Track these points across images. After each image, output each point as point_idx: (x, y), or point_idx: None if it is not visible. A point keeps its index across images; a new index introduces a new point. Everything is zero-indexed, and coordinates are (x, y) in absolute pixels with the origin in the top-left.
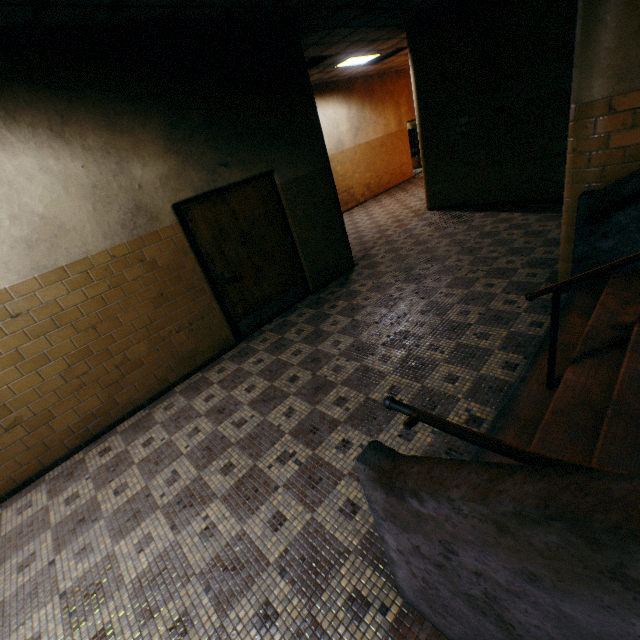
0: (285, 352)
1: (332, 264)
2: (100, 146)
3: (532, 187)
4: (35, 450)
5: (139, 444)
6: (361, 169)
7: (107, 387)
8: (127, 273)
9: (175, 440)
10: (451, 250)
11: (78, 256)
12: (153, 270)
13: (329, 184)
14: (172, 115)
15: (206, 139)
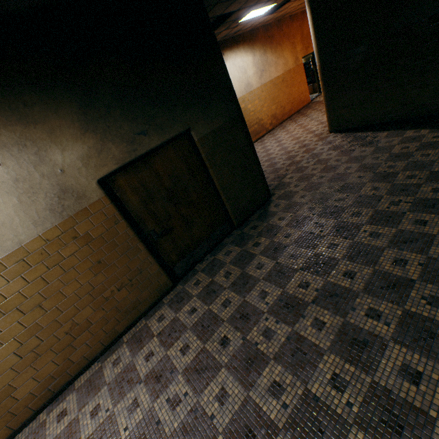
0: (215, 301)
1: (251, 199)
2: (14, 141)
3: (438, 102)
4: (2, 420)
5: (88, 412)
6: (267, 103)
7: (60, 351)
8: (63, 251)
9: (117, 414)
10: (363, 176)
11: (11, 248)
12: (87, 243)
13: (242, 130)
14: (84, 96)
15: (121, 112)
